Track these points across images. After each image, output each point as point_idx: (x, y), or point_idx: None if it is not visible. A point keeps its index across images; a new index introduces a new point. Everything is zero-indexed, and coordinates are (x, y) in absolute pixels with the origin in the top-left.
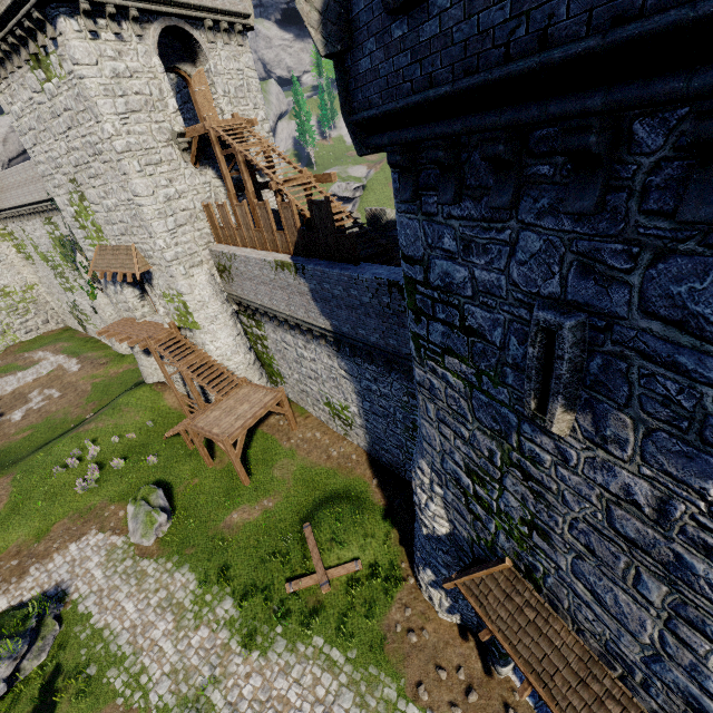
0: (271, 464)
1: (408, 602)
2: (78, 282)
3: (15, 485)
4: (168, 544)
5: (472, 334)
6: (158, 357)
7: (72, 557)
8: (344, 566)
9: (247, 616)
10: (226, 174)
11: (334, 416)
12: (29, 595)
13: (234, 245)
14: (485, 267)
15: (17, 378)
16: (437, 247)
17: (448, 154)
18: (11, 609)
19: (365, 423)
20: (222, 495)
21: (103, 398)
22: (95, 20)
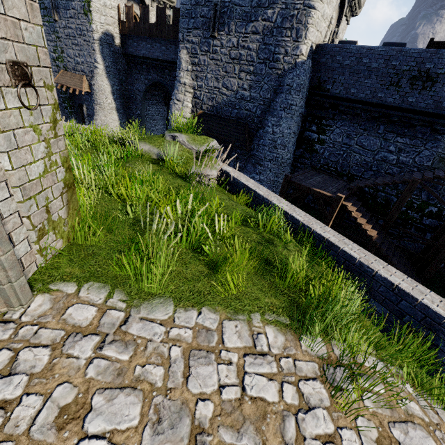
0: None
1: None
2: None
3: None
4: None
5: (47, 8)
6: None
7: None
8: None
9: None
10: None
11: None
12: None
13: None
14: None
15: None
16: None
17: None
18: None
19: None
20: None
21: None
22: None
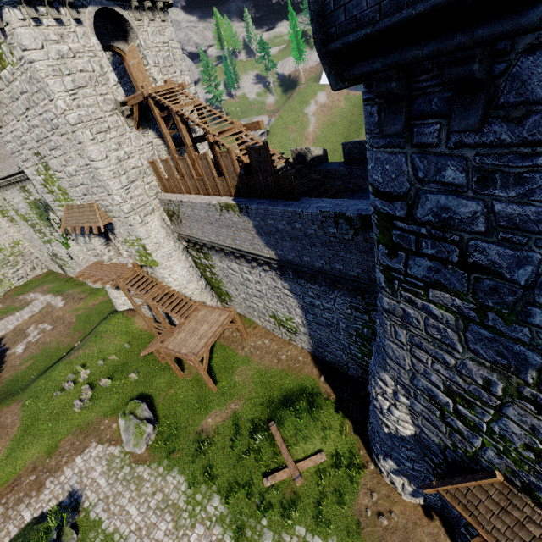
0: (231, 371)
1: (372, 486)
2: (54, 235)
3: (24, 410)
4: (157, 450)
5: (478, 271)
6: (127, 292)
7: (79, 469)
8: (311, 459)
9: (235, 511)
10: (166, 133)
11: (279, 325)
12: (48, 506)
13: (179, 193)
14: (515, 200)
15: (16, 317)
16: (432, 181)
17: (482, 66)
18: (34, 522)
19: (309, 331)
20: (195, 402)
21: (86, 327)
22: (36, 8)
